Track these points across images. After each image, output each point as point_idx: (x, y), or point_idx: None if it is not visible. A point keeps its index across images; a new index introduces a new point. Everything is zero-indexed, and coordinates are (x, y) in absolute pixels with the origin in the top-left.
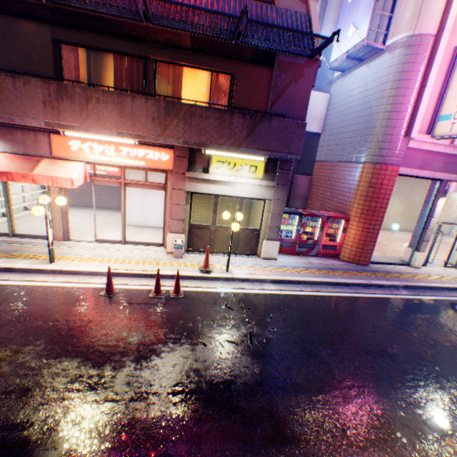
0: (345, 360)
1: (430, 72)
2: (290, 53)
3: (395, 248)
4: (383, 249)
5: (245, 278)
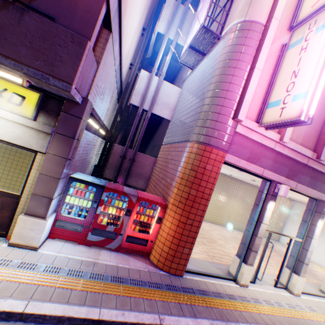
0: None
1: (259, 54)
2: None
3: (228, 249)
4: (216, 249)
5: None
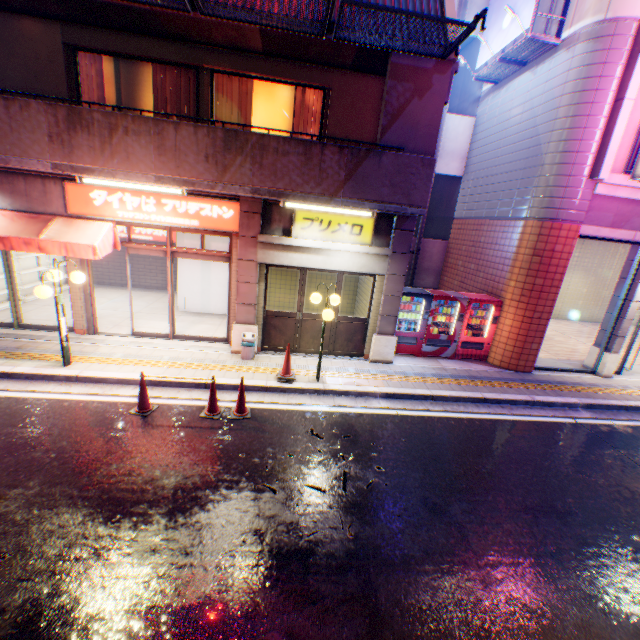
0: (488, 520)
1: (631, 76)
2: (411, 52)
3: (573, 346)
4: (556, 348)
5: (344, 391)
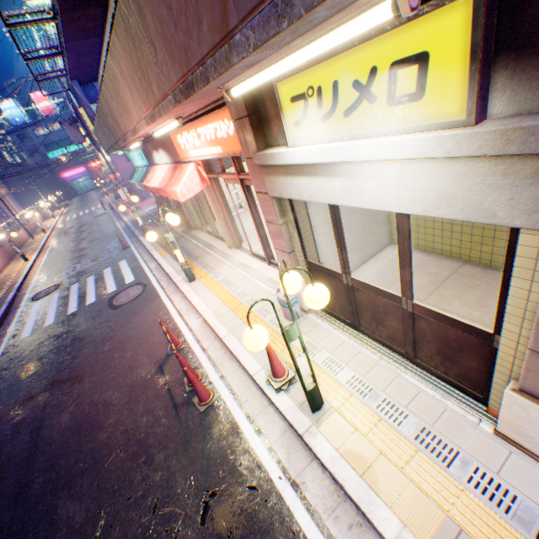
0: None
1: None
2: None
3: None
4: None
5: (327, 467)
